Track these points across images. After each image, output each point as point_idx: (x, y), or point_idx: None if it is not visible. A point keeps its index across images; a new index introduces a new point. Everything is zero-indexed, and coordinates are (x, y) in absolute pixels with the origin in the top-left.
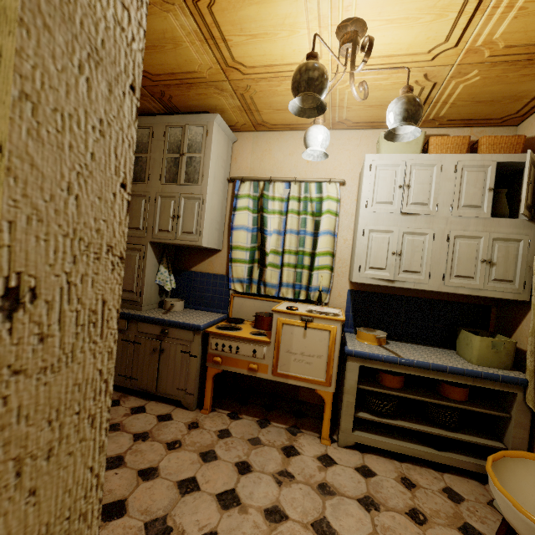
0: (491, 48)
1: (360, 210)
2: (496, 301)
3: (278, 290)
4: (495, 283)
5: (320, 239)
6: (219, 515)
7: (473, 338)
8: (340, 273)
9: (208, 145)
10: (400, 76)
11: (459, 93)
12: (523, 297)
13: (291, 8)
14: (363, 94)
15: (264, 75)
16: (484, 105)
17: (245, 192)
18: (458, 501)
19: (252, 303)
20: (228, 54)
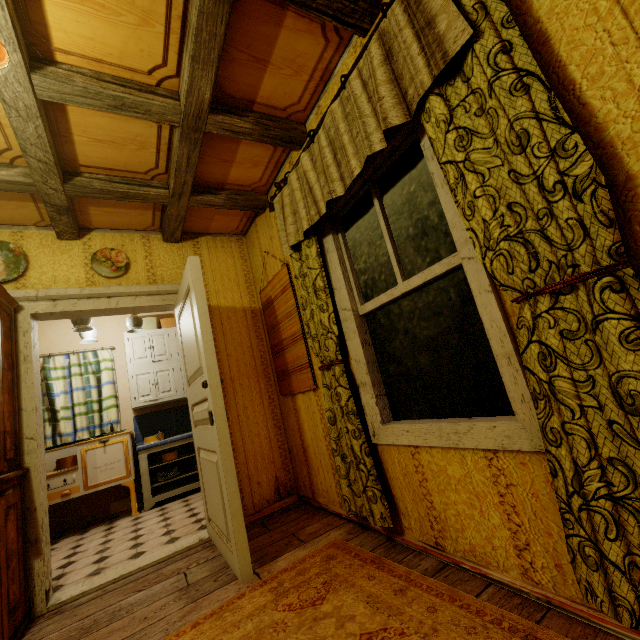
0: None
1: (128, 364)
2: None
3: (75, 436)
4: None
5: (104, 388)
6: (68, 559)
7: None
8: (125, 407)
9: None
10: None
11: None
12: None
13: None
14: None
15: None
16: None
17: None
18: None
19: (49, 456)
20: None
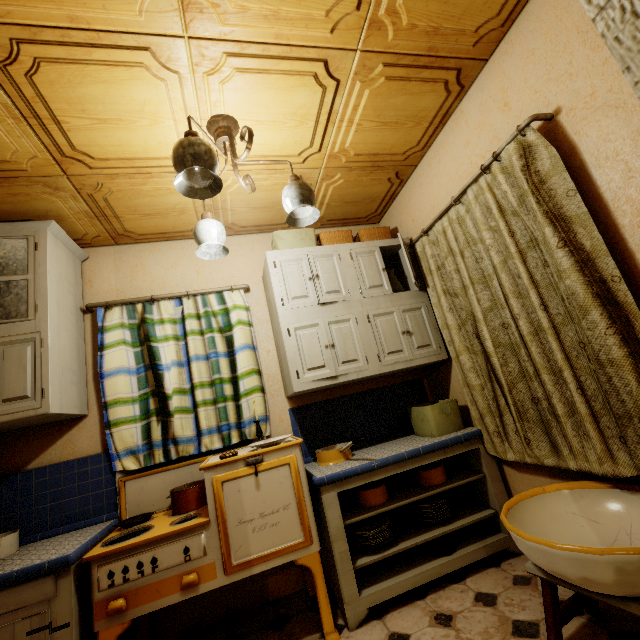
0: (345, 155)
1: (278, 309)
2: (423, 372)
3: (198, 443)
4: (419, 351)
5: (239, 357)
6: None
7: (425, 411)
8: (274, 393)
9: (41, 262)
10: (279, 177)
11: (331, 194)
12: (443, 356)
13: (150, 95)
14: (246, 195)
15: (122, 170)
16: (352, 206)
17: (115, 321)
18: (494, 602)
19: (159, 481)
20: (64, 140)
